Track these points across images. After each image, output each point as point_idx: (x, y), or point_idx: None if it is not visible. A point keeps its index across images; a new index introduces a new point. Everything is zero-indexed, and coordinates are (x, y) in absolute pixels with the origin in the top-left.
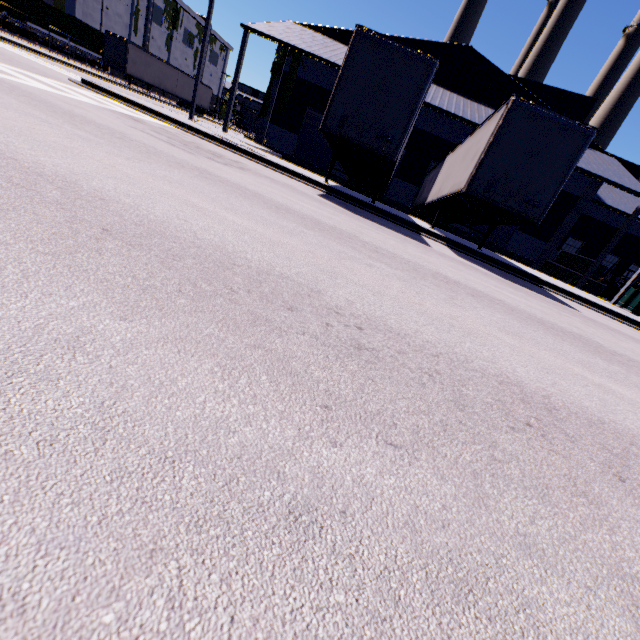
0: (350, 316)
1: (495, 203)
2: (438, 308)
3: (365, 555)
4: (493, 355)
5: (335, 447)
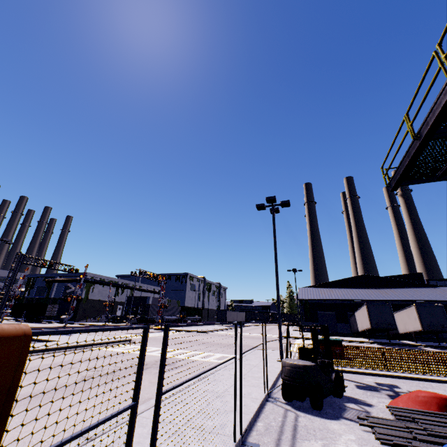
0: None
1: (434, 330)
2: None
3: None
4: None
5: None
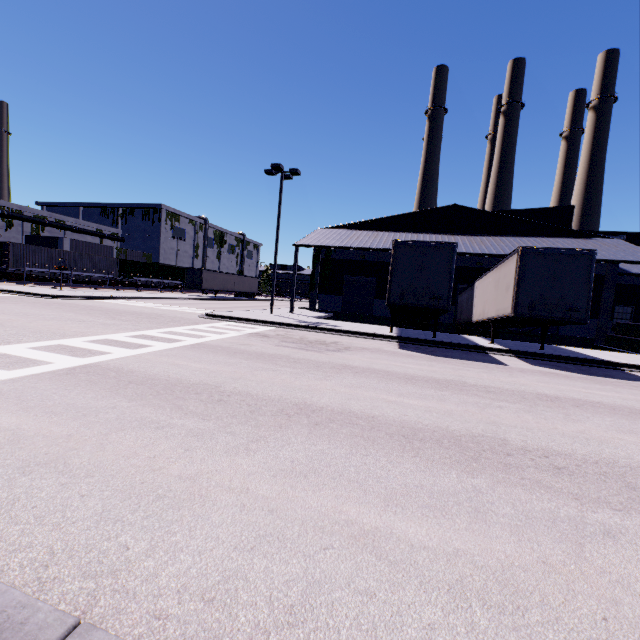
0: (534, 450)
1: (542, 317)
2: (567, 427)
3: (639, 543)
4: (627, 453)
5: (596, 513)
